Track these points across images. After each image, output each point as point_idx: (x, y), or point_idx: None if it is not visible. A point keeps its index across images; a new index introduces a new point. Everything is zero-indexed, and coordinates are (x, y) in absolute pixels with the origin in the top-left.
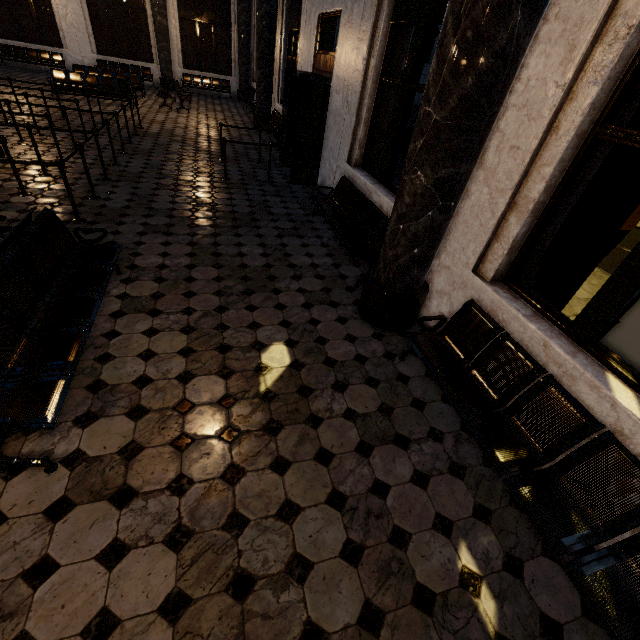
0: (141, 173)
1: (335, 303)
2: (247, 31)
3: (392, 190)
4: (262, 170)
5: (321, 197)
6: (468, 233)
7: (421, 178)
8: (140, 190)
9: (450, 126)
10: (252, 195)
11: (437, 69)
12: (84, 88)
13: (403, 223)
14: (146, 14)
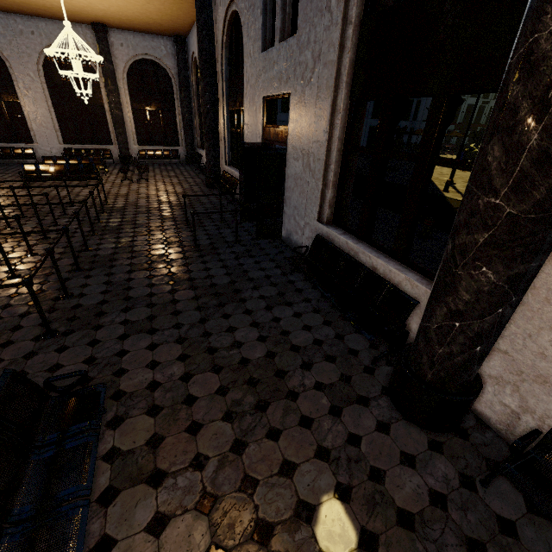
0: (113, 255)
1: (363, 398)
2: (189, 112)
3: (380, 249)
4: (226, 229)
5: (298, 257)
6: (535, 318)
7: (488, 275)
8: (114, 276)
9: (534, 219)
10: (226, 260)
11: (506, 158)
12: (53, 175)
13: (460, 320)
14: (104, 109)
